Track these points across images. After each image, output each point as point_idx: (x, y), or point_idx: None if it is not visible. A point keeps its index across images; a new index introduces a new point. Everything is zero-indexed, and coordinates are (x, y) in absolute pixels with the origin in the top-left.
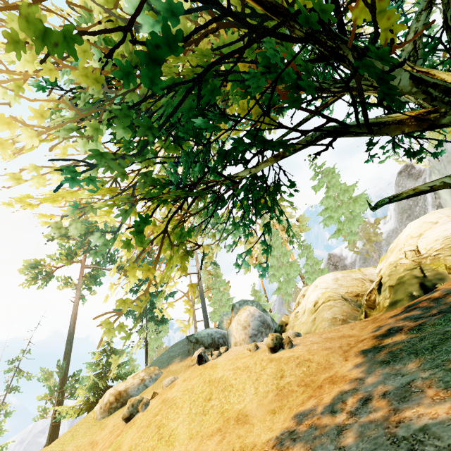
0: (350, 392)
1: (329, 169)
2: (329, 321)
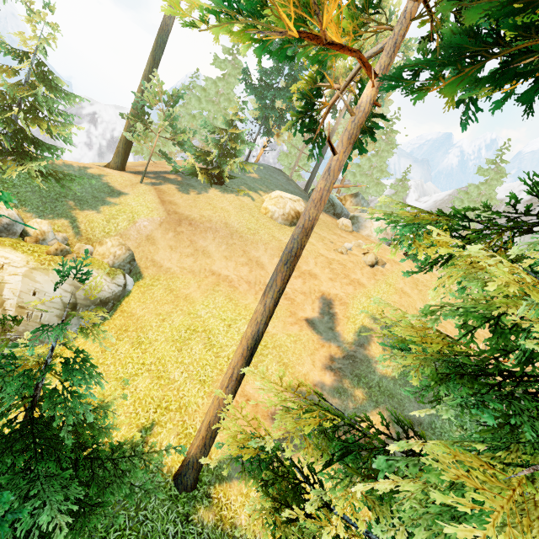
0: None
1: (503, 171)
2: None
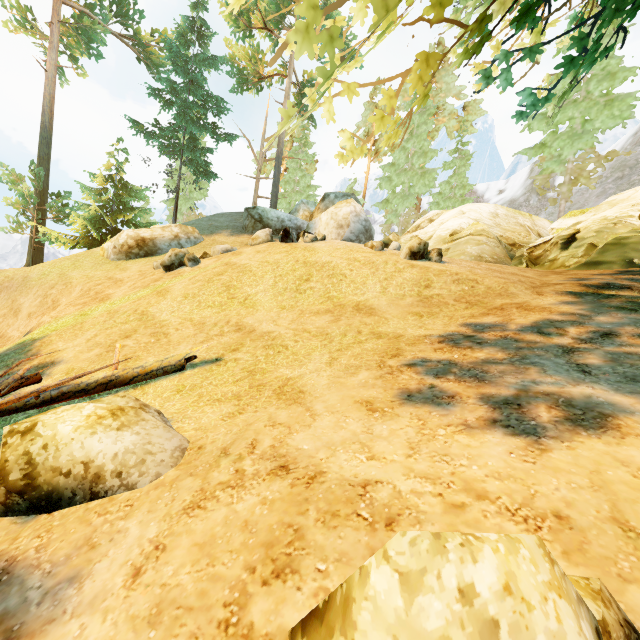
0: (568, 323)
1: None
2: (472, 258)
